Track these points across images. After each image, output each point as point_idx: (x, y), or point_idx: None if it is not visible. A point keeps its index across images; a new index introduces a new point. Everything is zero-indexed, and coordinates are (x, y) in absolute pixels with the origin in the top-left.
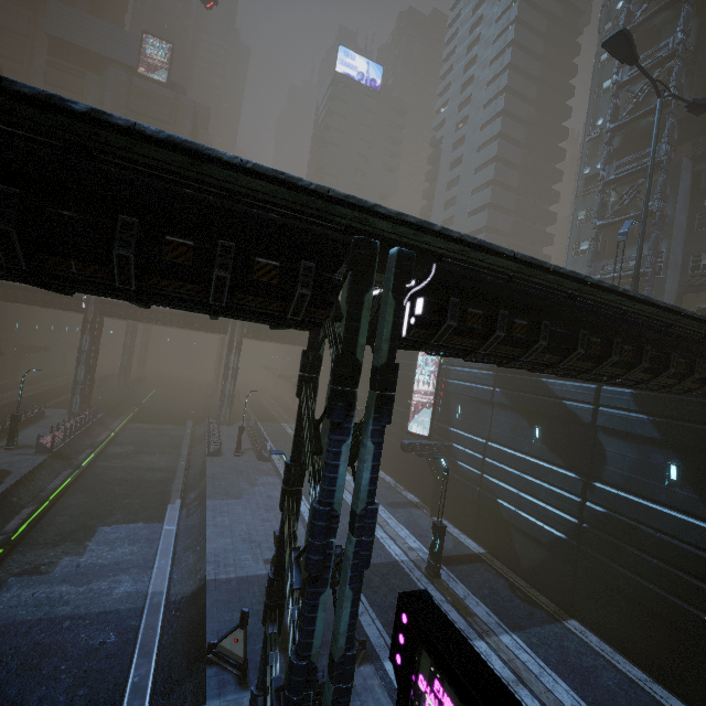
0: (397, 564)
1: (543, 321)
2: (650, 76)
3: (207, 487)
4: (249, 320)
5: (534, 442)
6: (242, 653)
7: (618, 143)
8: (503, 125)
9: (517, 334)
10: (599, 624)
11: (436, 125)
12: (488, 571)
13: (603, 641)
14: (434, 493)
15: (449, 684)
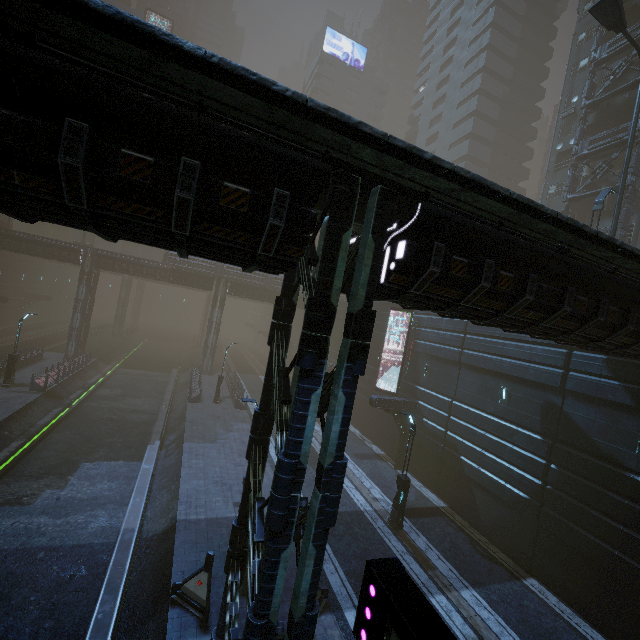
0: (361, 513)
1: (530, 274)
2: (636, 44)
3: (186, 430)
4: (219, 258)
5: (500, 403)
6: (205, 596)
7: (592, 120)
8: (479, 103)
9: (503, 287)
10: (559, 585)
11: (414, 103)
12: (448, 525)
13: (563, 602)
14: (398, 447)
15: None
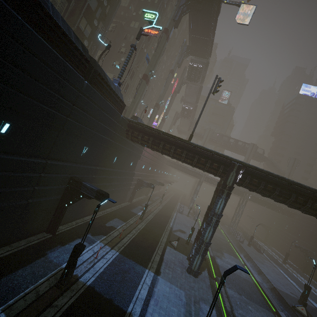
0: None
1: None
2: None
3: (248, 254)
4: None
5: None
6: (306, 314)
7: None
8: None
9: None
10: None
11: None
12: None
13: None
14: None
15: None
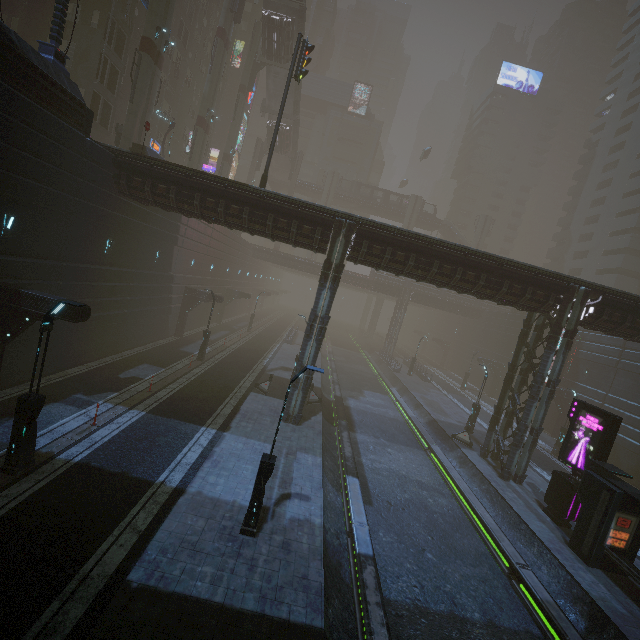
0: None
1: None
2: None
3: (405, 385)
4: (517, 307)
5: None
6: (468, 440)
7: None
8: None
9: (636, 325)
10: None
11: (593, 128)
12: None
13: None
14: (556, 422)
15: (593, 413)
